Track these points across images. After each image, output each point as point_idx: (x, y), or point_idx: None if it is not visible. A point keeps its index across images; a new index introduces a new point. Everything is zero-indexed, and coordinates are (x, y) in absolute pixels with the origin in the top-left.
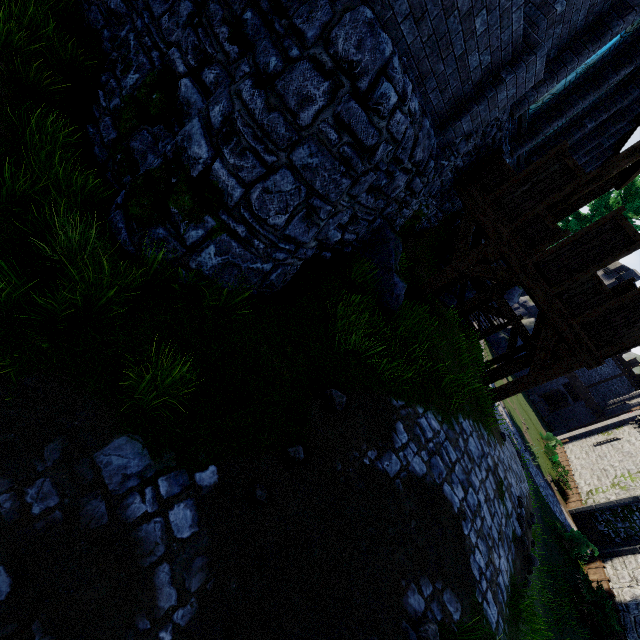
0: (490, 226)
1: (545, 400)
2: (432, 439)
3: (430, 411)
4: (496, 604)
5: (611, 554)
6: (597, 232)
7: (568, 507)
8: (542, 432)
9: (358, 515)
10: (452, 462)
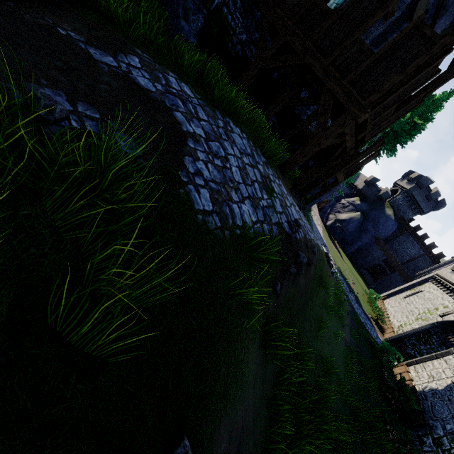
0: (280, 23)
1: (371, 274)
2: (177, 90)
3: (186, 85)
4: (214, 206)
5: (414, 362)
6: (359, 2)
7: (384, 337)
8: (367, 291)
9: (9, 28)
10: (199, 117)
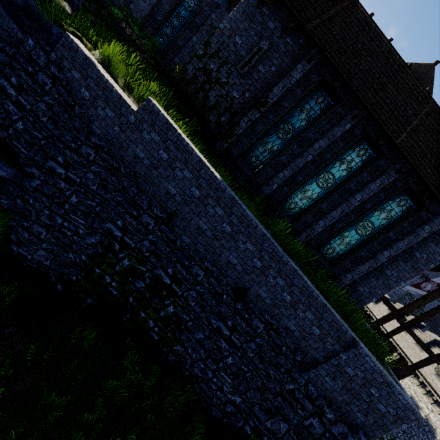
0: None
1: None
2: None
3: None
4: None
5: None
6: None
7: None
8: None
9: None
10: None
